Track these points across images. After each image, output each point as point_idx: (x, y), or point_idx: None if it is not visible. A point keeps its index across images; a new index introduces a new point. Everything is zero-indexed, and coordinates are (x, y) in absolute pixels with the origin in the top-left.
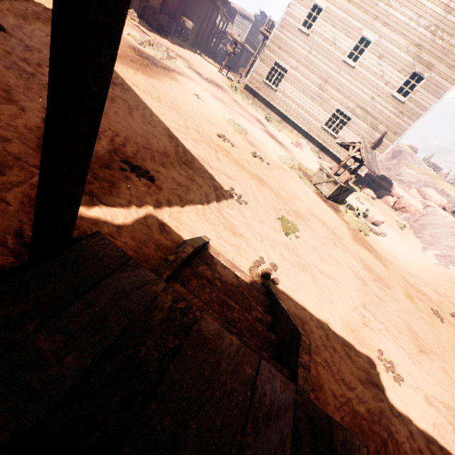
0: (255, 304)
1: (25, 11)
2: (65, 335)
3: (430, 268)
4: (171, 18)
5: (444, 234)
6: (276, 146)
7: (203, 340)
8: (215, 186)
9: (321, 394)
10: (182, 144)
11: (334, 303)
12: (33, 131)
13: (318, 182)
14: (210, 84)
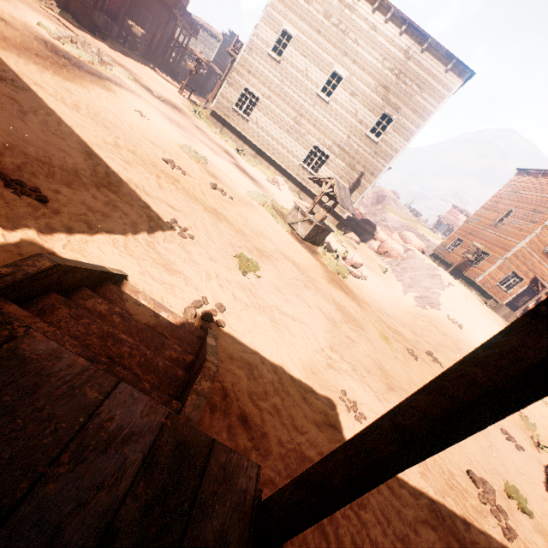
0: (172, 342)
1: None
2: None
3: (409, 309)
4: (112, 18)
5: (422, 276)
6: (246, 181)
7: (19, 360)
8: (149, 216)
9: (263, 443)
10: (105, 164)
11: (295, 345)
12: None
13: (293, 221)
14: (164, 104)
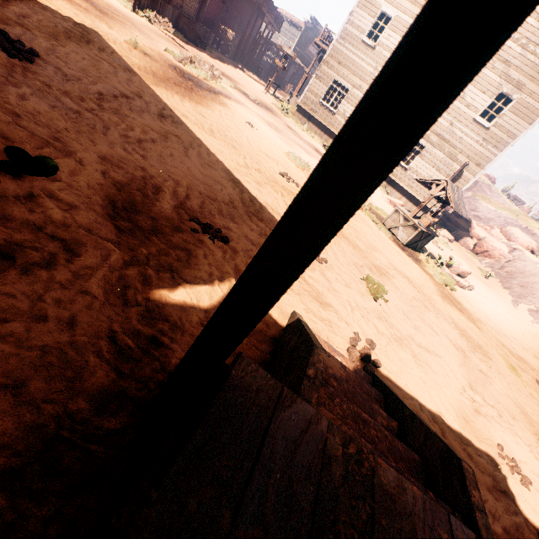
0: (377, 407)
1: (55, 28)
2: (262, 526)
3: (526, 327)
4: (208, 26)
5: (537, 285)
6: None
7: (389, 498)
8: None
9: None
10: (246, 190)
11: (440, 385)
12: (96, 191)
13: (393, 226)
14: (260, 108)
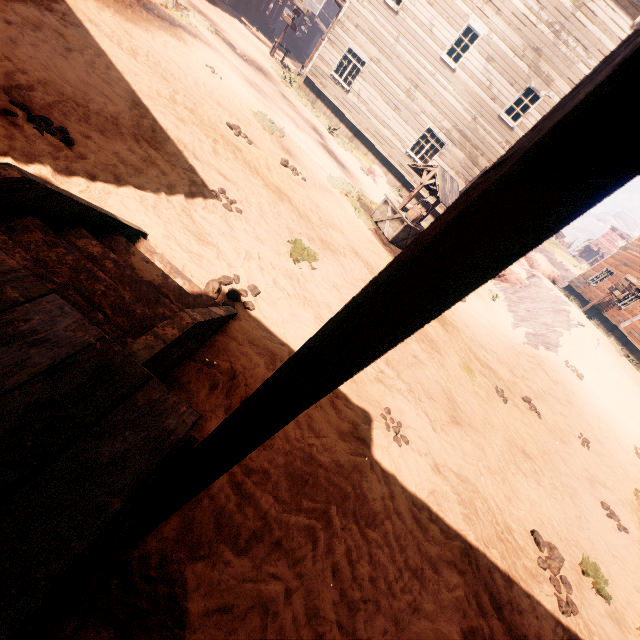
0: (169, 302)
1: None
2: None
3: (513, 346)
4: None
5: (543, 310)
6: (332, 165)
7: None
8: (193, 181)
9: None
10: (153, 117)
11: None
12: None
13: (380, 219)
14: (247, 64)
